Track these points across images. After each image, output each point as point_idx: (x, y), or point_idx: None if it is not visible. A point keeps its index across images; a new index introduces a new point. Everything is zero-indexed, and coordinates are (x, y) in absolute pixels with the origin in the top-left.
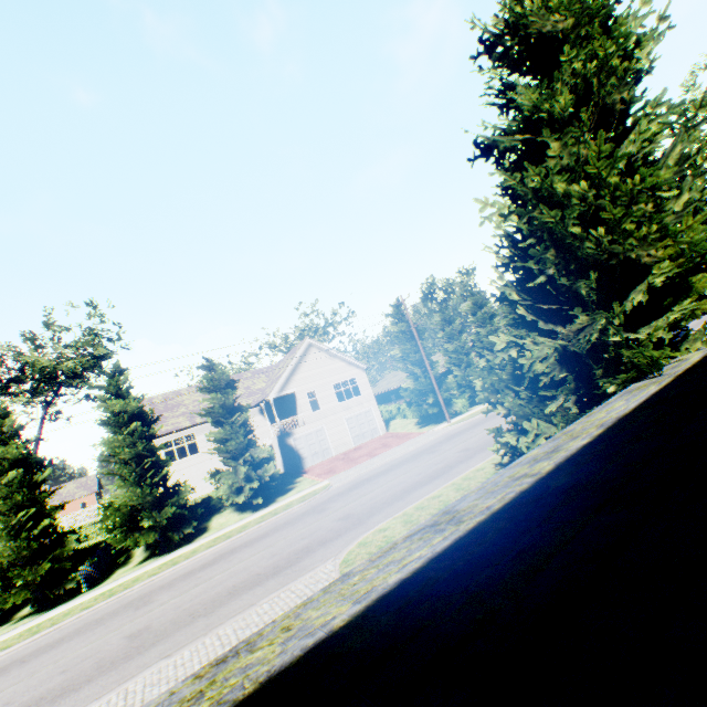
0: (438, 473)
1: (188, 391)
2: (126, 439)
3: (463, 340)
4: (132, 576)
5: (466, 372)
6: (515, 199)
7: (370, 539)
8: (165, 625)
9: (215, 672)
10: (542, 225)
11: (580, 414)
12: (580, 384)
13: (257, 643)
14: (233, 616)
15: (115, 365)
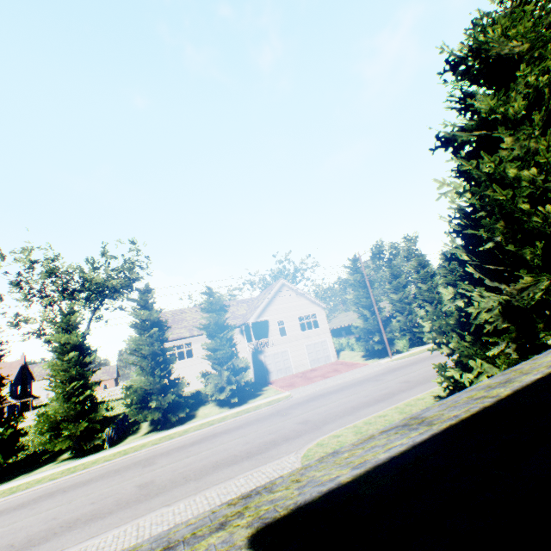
0: (382, 397)
1: (190, 310)
2: (147, 339)
3: (407, 292)
4: (140, 442)
5: (408, 319)
6: (469, 180)
7: (326, 442)
8: (165, 482)
9: (245, 502)
10: (493, 202)
11: (522, 359)
12: (520, 335)
13: (274, 488)
14: (217, 484)
15: (146, 285)
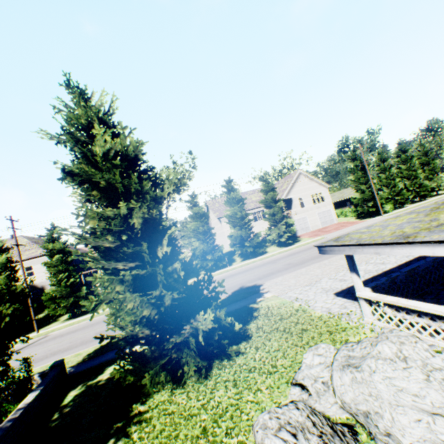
0: None
1: None
2: (238, 209)
3: (392, 171)
4: (247, 262)
5: (391, 190)
6: None
7: None
8: (299, 262)
9: None
10: None
11: None
12: None
13: None
14: (334, 256)
15: (229, 177)
